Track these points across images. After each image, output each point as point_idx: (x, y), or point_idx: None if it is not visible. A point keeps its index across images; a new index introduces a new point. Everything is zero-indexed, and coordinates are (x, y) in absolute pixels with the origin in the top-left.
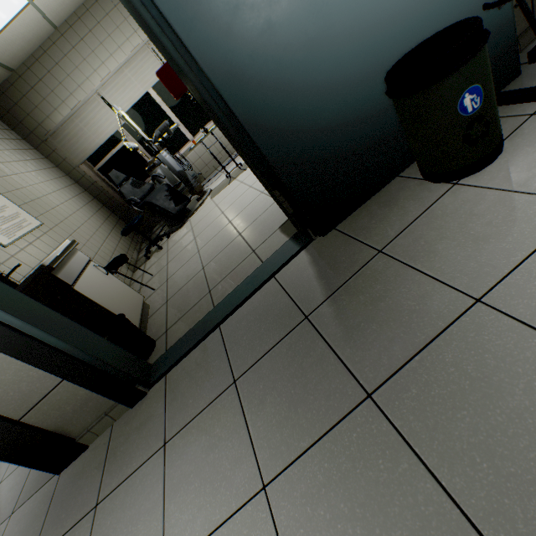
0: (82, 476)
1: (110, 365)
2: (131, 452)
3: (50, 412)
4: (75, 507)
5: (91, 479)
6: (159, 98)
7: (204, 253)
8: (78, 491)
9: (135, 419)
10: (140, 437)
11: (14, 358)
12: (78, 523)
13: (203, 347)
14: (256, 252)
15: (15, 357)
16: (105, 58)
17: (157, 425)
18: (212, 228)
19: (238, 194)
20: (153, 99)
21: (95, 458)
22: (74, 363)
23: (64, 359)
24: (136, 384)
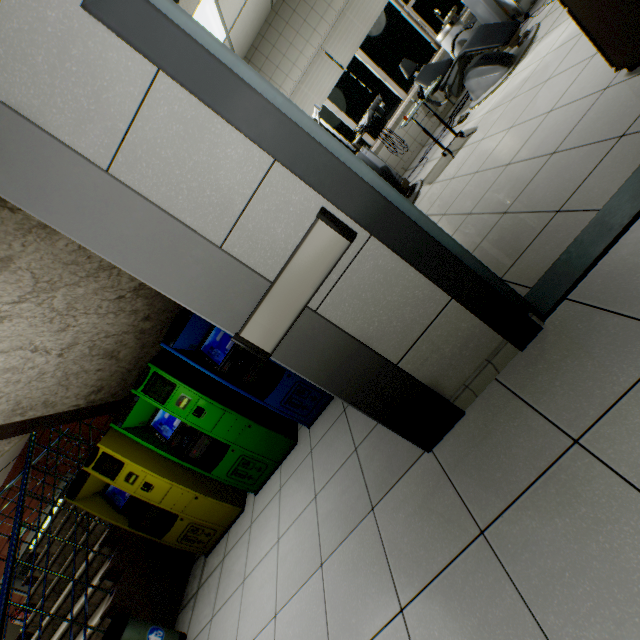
0: (490, 435)
1: (501, 281)
2: (592, 375)
3: (427, 355)
4: (517, 460)
5: (518, 429)
6: (335, 107)
7: (486, 207)
8: (500, 447)
9: (546, 354)
10: (591, 358)
11: (402, 270)
12: (550, 469)
13: (632, 240)
14: (632, 132)
15: (409, 262)
16: (281, 81)
17: (622, 333)
18: (471, 190)
19: (489, 147)
20: (329, 111)
21: (498, 413)
22: (467, 272)
23: (457, 267)
24: (528, 314)
